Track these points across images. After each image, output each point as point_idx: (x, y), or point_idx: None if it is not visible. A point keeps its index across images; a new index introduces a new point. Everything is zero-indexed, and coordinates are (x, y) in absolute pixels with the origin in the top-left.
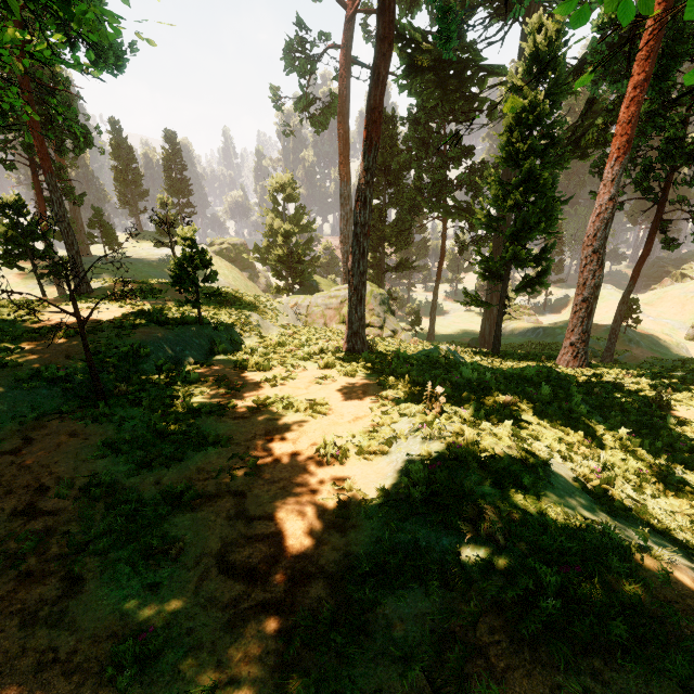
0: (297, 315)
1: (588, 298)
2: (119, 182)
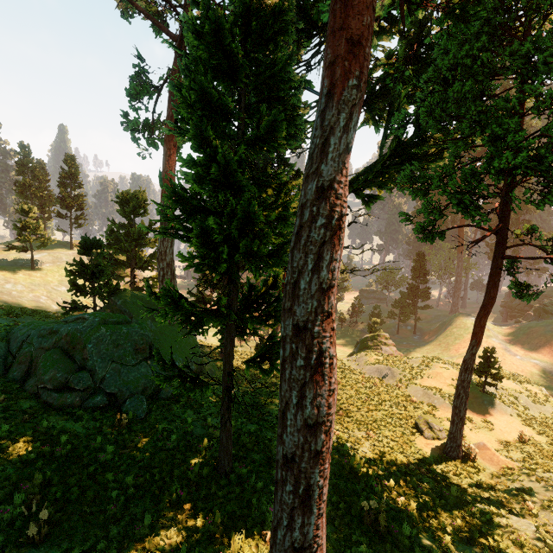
0: (6, 352)
1: (294, 455)
2: (19, 194)
